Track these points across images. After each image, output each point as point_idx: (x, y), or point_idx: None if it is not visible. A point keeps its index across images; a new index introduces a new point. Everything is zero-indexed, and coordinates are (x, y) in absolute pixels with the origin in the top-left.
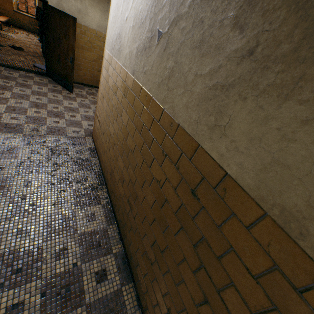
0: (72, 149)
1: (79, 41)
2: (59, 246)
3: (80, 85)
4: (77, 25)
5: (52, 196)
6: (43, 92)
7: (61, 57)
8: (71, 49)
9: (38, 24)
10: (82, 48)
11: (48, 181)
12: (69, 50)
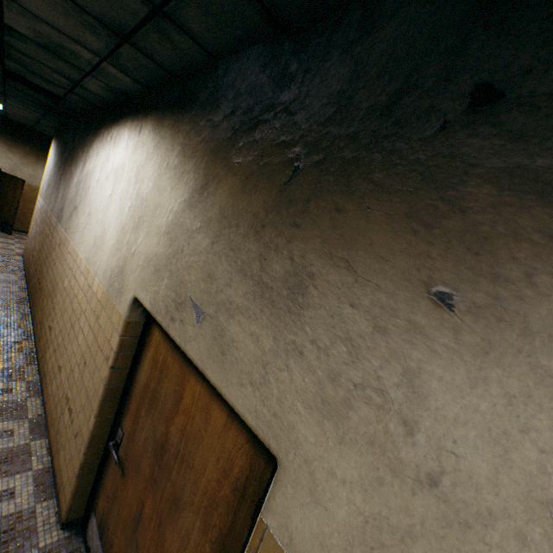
0: (1, 257)
1: (28, 196)
2: None
3: (23, 233)
4: (28, 185)
5: None
6: None
7: (5, 206)
8: (17, 200)
9: None
10: (30, 202)
11: None
12: (15, 201)
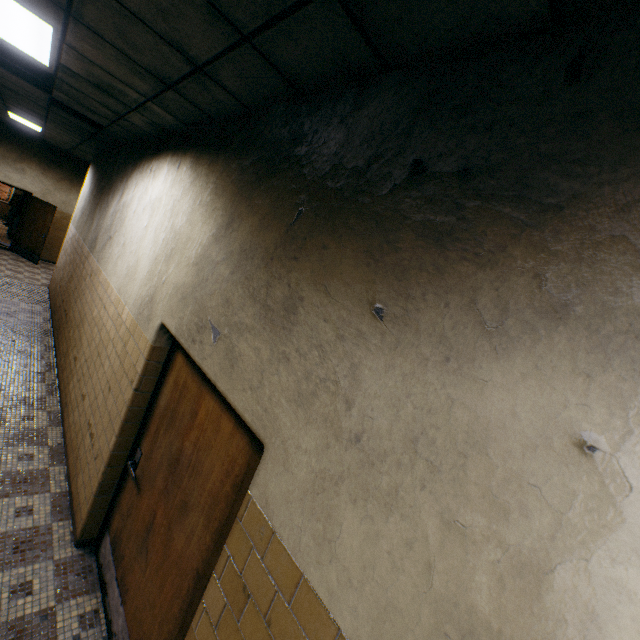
0: (27, 287)
1: (59, 224)
2: (6, 306)
3: (50, 263)
4: (60, 212)
5: (5, 295)
6: (4, 259)
7: (34, 233)
8: (47, 227)
9: (7, 208)
10: (60, 230)
11: (3, 291)
12: (45, 228)
